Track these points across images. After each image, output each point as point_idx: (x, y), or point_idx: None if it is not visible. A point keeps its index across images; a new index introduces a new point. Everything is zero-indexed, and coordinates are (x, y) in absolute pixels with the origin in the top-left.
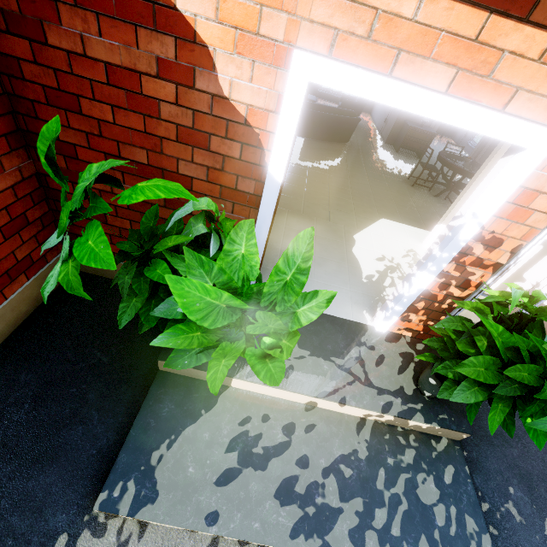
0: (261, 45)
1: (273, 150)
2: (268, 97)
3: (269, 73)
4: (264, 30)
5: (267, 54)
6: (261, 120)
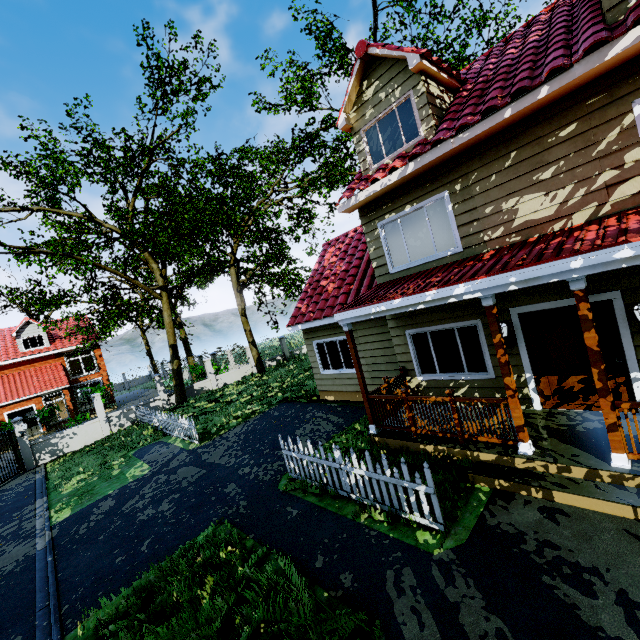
0: (0, 414)
1: (6, 420)
2: (3, 417)
3: (2, 415)
4: (0, 413)
5: (1, 414)
6: (3, 419)
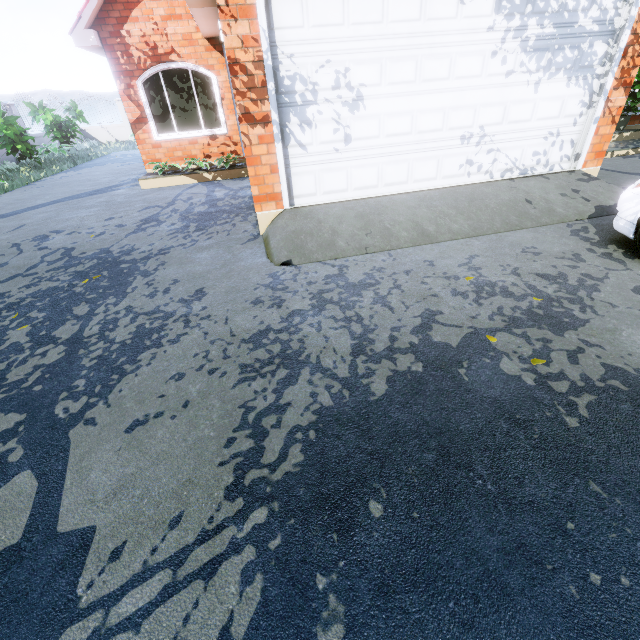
0: None
1: None
2: None
3: None
4: None
5: None
6: None
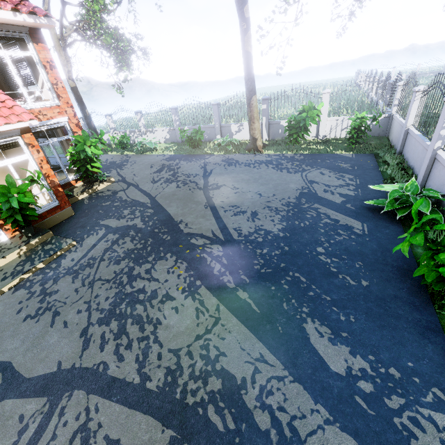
0: None
1: None
2: None
3: None
4: None
5: None
6: None
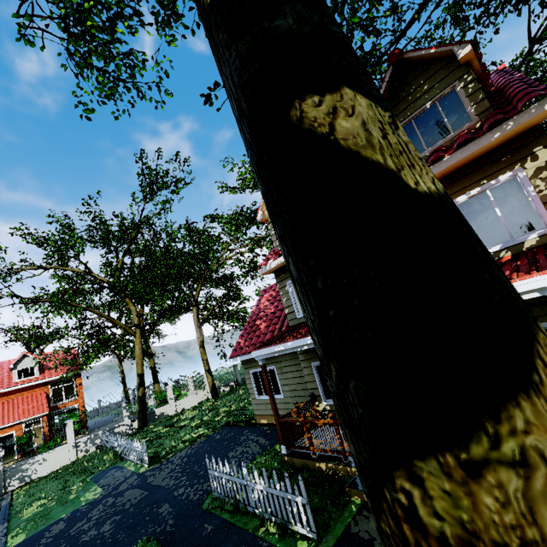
0: None
1: None
2: None
3: None
4: None
5: None
6: None
